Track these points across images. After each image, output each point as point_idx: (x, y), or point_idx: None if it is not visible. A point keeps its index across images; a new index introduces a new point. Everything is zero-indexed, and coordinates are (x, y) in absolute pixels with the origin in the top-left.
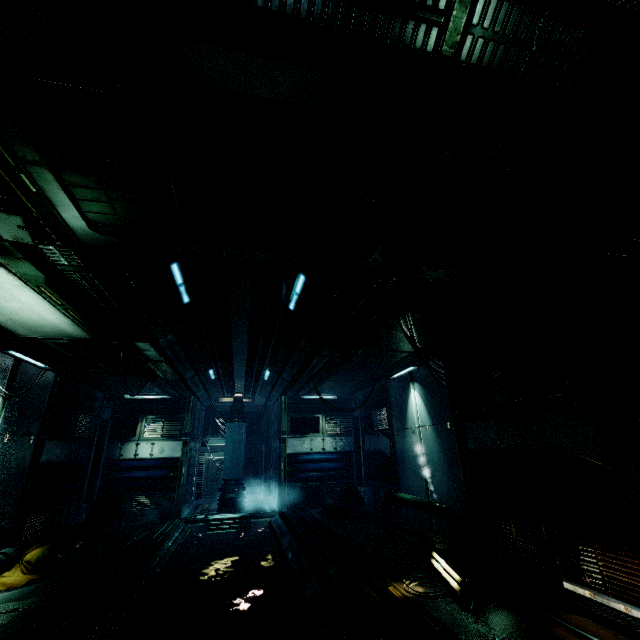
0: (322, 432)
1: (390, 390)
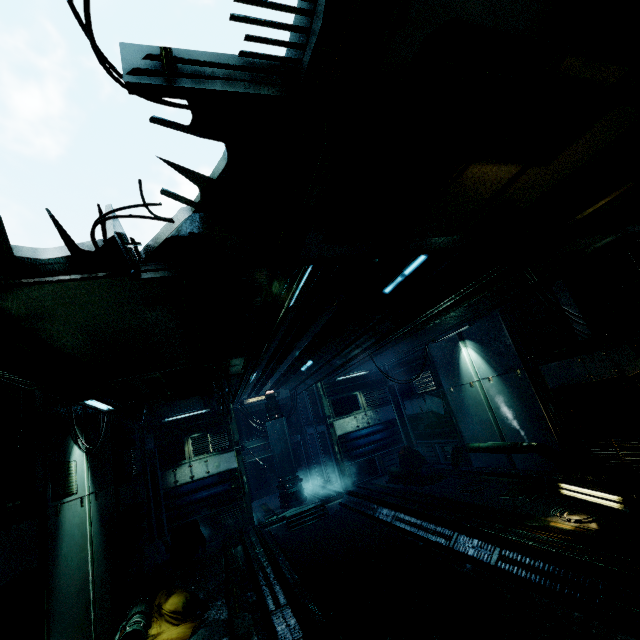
0: (363, 408)
1: (432, 353)
